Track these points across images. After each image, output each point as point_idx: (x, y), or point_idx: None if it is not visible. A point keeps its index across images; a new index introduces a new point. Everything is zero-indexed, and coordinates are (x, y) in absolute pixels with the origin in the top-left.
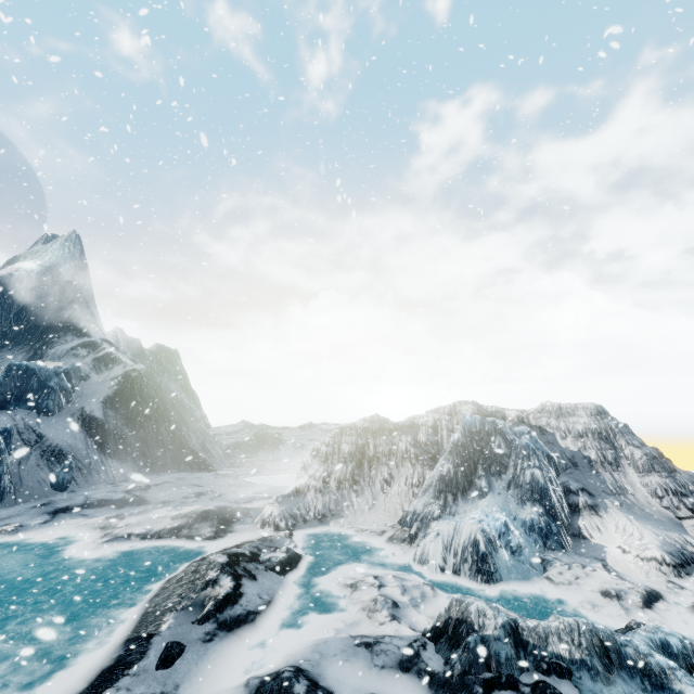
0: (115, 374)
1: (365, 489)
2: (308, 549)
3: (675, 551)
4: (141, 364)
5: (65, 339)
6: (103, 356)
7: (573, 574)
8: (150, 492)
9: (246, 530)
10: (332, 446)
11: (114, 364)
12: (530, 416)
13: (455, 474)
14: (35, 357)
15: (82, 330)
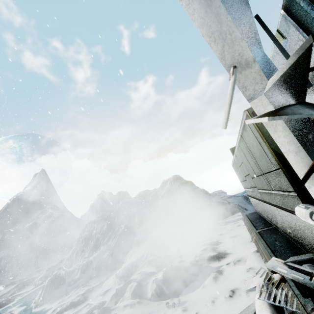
0: (49, 221)
1: (86, 253)
2: (28, 296)
3: (132, 265)
4: (58, 213)
5: (36, 212)
6: (47, 214)
7: (71, 294)
8: (40, 272)
9: (27, 289)
10: (81, 234)
11: (51, 217)
12: (158, 191)
13: (99, 238)
14: (25, 223)
15: (43, 206)
